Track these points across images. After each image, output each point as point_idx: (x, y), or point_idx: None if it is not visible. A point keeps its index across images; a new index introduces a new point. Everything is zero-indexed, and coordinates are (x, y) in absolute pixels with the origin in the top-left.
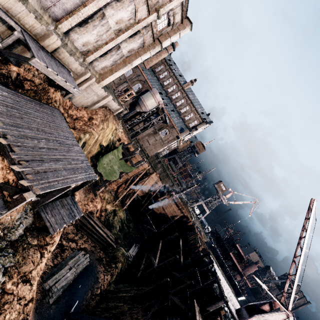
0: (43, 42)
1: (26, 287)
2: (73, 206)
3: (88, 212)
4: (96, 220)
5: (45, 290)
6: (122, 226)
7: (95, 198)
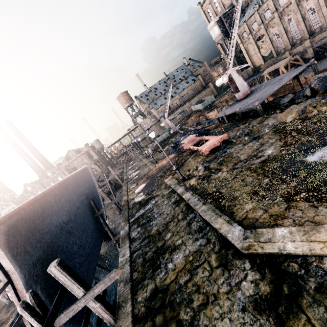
0: None
1: None
2: None
3: None
4: None
5: None
6: None
7: None
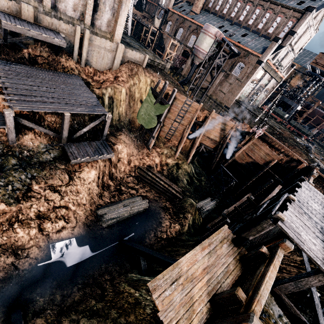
0: (22, 15)
1: (55, 195)
2: (102, 147)
3: (146, 166)
4: (157, 173)
5: (99, 216)
6: (191, 180)
7: (151, 153)
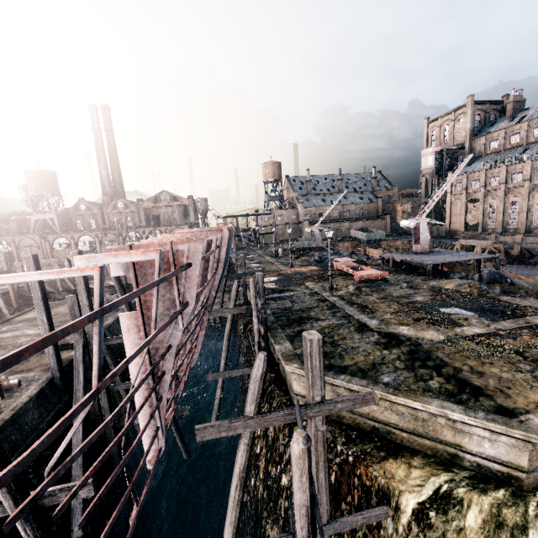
0: None
1: None
2: None
3: None
4: None
5: None
6: None
7: None
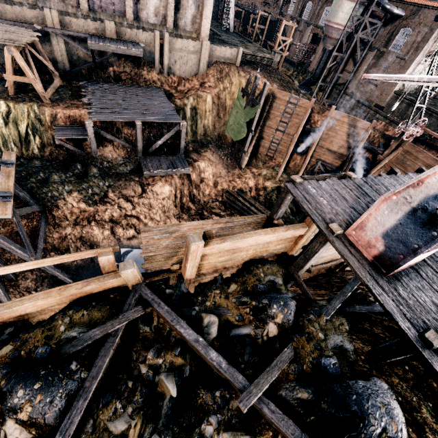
0: (106, 34)
1: (128, 204)
2: (178, 161)
3: (237, 190)
4: (250, 199)
5: None
6: (297, 209)
7: (244, 174)
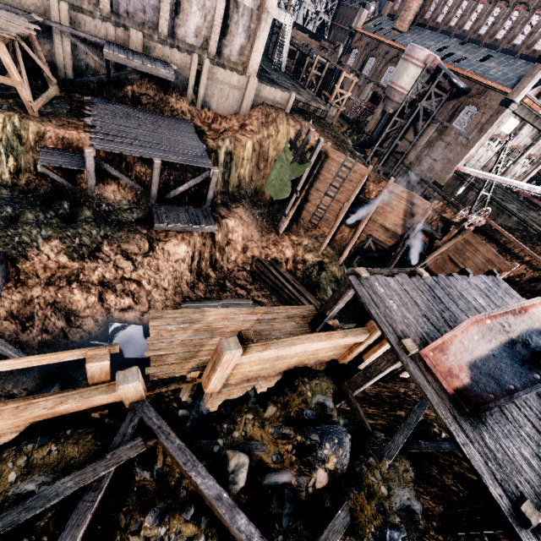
0: (130, 45)
1: (127, 263)
2: (202, 216)
3: (270, 260)
4: (285, 272)
5: None
6: None
7: (281, 241)
